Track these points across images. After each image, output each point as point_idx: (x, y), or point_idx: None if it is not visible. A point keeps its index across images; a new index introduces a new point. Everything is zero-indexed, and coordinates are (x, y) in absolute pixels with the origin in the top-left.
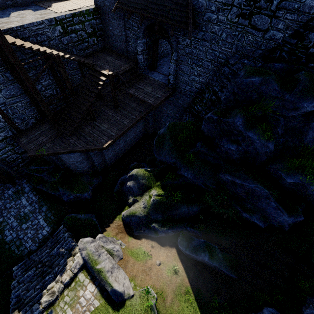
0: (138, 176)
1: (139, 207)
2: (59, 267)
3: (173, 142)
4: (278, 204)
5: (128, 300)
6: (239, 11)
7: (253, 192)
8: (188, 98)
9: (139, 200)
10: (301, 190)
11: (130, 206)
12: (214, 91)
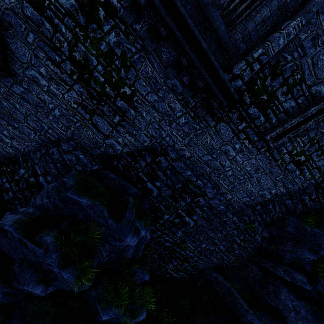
0: None
1: None
2: None
3: None
4: None
5: None
6: (80, 99)
7: None
8: None
9: None
10: (116, 320)
11: None
12: (34, 170)
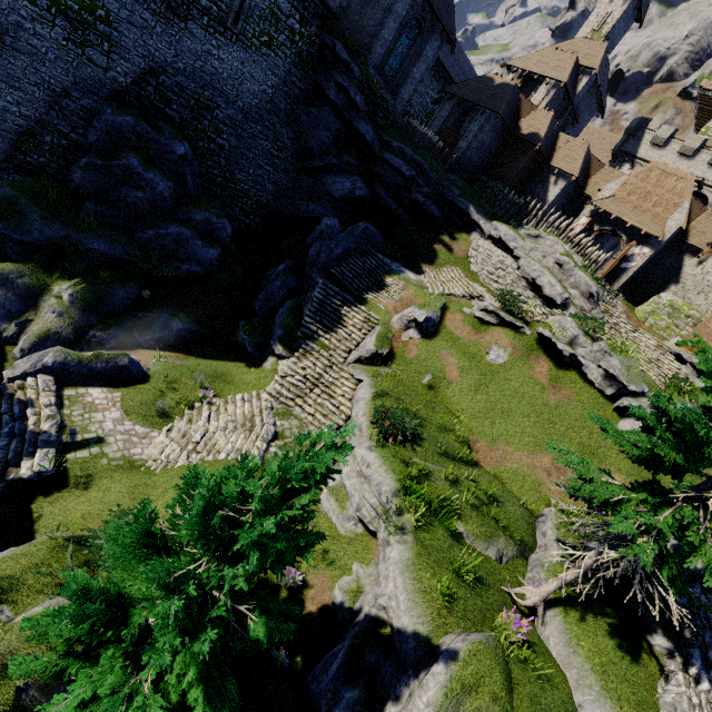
0: (7, 274)
1: (46, 324)
2: (8, 414)
3: (42, 208)
4: (203, 242)
5: (149, 371)
6: (66, 34)
7: (181, 237)
8: (1, 142)
9: (34, 318)
10: (209, 226)
11: (15, 344)
12: (60, 133)
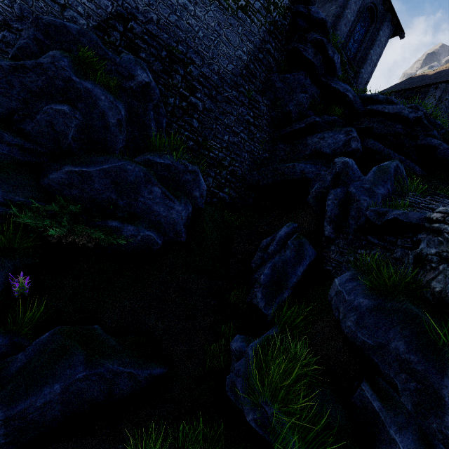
0: None
1: None
2: None
3: None
4: (163, 189)
5: None
6: None
7: (125, 178)
8: None
9: None
10: (175, 176)
11: None
12: None
